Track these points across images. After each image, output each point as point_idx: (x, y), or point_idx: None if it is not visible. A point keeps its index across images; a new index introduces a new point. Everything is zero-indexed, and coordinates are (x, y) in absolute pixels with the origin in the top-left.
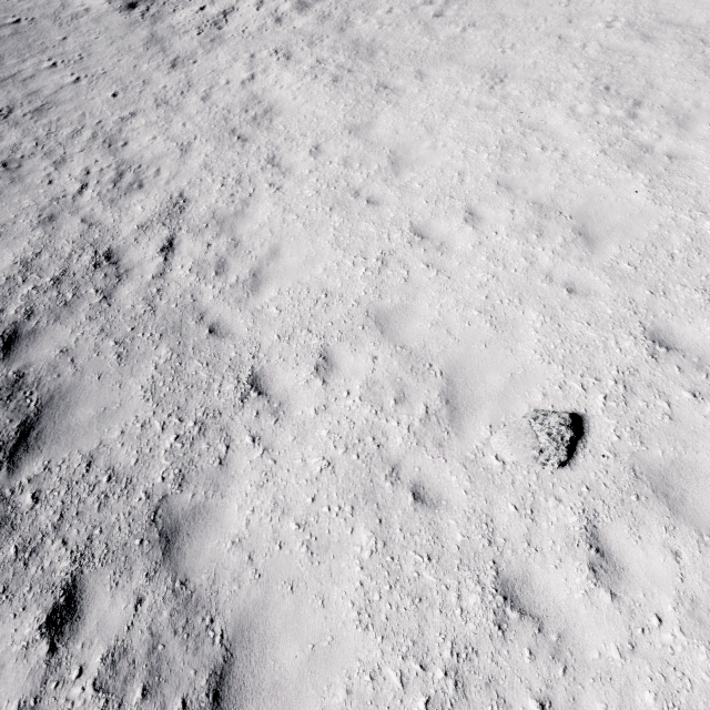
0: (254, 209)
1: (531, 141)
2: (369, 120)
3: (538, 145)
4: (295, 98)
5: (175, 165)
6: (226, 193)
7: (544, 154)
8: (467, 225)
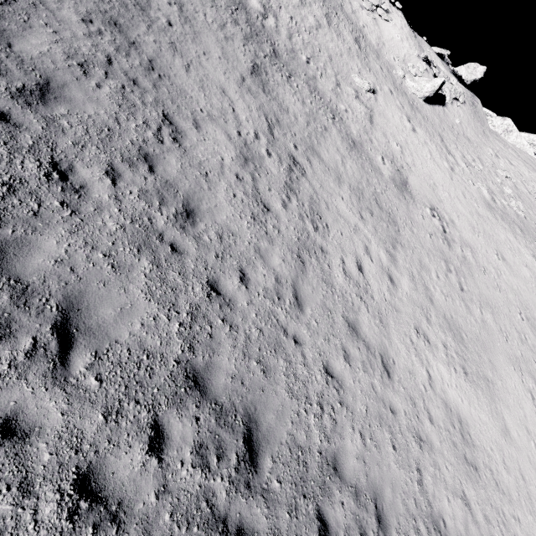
0: None
1: None
2: (503, 422)
3: None
4: (462, 400)
5: (477, 530)
6: None
7: None
8: None
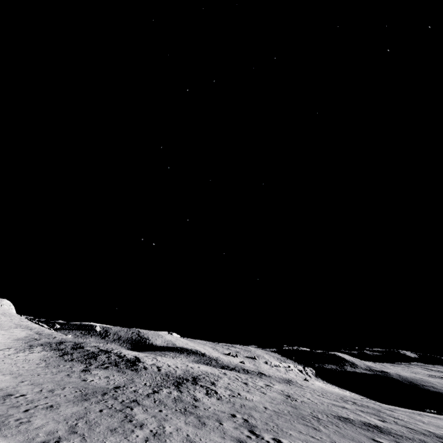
0: None
1: None
2: None
3: None
4: None
5: None
6: None
7: None
8: None
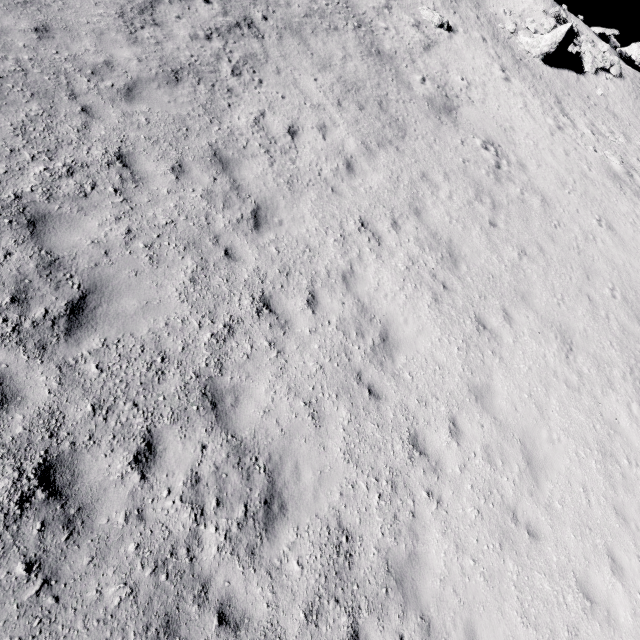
0: (425, 544)
1: (618, 448)
2: (487, 381)
3: (624, 456)
4: (406, 320)
5: (315, 454)
6: (388, 513)
7: (632, 470)
8: (616, 580)
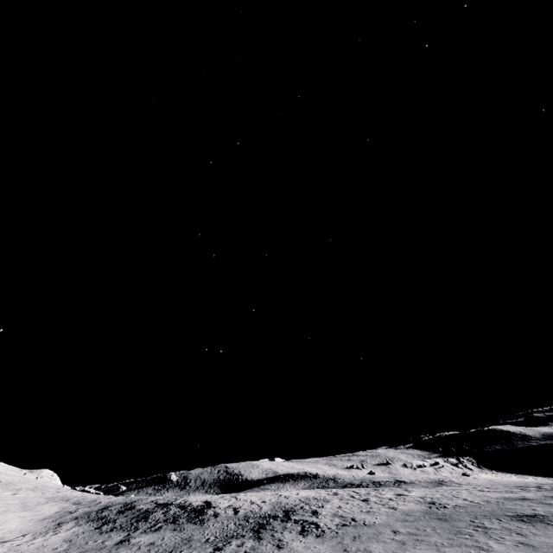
0: None
1: None
2: None
3: None
4: None
5: None
6: None
7: None
8: None
